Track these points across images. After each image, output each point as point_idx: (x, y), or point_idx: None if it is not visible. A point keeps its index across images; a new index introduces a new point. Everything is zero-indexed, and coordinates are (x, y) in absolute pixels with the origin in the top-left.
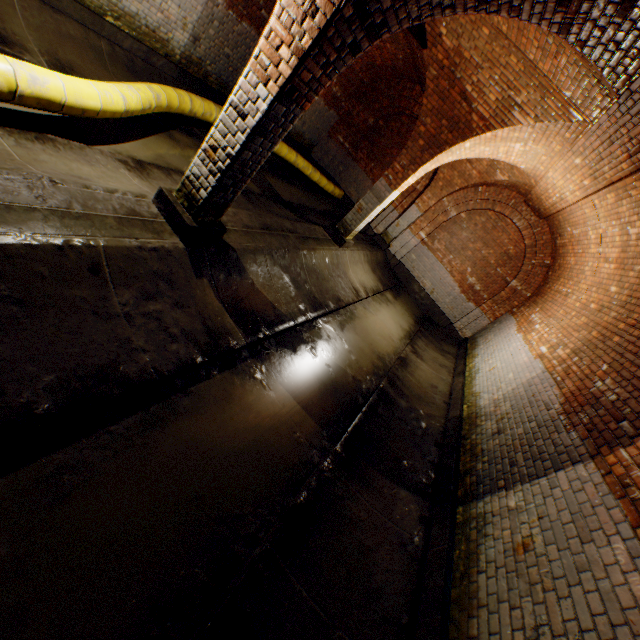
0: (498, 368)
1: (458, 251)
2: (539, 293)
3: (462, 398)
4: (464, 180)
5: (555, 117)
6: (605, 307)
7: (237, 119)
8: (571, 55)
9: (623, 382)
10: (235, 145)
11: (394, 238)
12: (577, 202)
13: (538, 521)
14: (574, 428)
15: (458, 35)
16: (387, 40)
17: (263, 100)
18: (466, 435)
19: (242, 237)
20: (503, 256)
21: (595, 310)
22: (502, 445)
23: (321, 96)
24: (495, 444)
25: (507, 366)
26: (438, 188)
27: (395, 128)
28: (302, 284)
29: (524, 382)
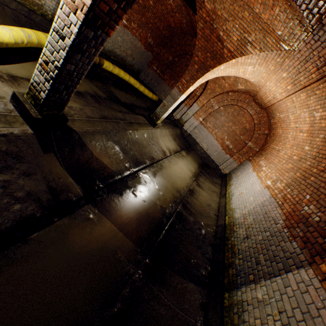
0: (244, 193)
1: (220, 127)
2: (263, 149)
3: (225, 211)
4: (221, 89)
5: (271, 48)
6: (303, 158)
7: (59, 40)
8: (282, 5)
9: (322, 208)
10: (59, 59)
11: (186, 121)
12: (282, 99)
13: (279, 315)
14: (294, 239)
15: (214, 1)
16: (176, 11)
17: (74, 25)
18: (228, 237)
19: (84, 124)
20: (243, 129)
21: (297, 160)
22: (250, 247)
23: (142, 44)
24: (246, 246)
25: (249, 192)
26: (208, 94)
27: (184, 62)
28: (128, 151)
29: (259, 203)
